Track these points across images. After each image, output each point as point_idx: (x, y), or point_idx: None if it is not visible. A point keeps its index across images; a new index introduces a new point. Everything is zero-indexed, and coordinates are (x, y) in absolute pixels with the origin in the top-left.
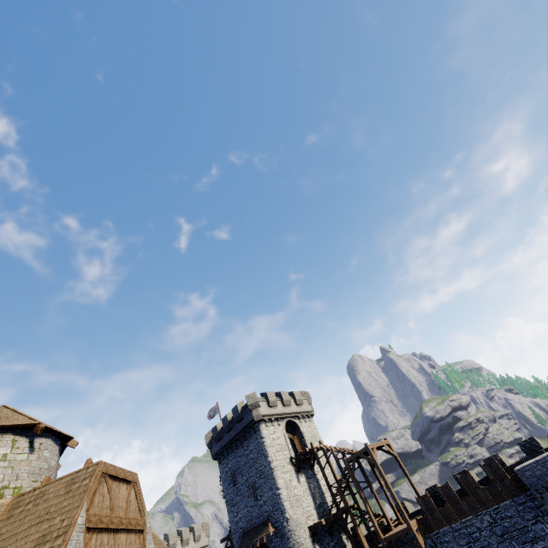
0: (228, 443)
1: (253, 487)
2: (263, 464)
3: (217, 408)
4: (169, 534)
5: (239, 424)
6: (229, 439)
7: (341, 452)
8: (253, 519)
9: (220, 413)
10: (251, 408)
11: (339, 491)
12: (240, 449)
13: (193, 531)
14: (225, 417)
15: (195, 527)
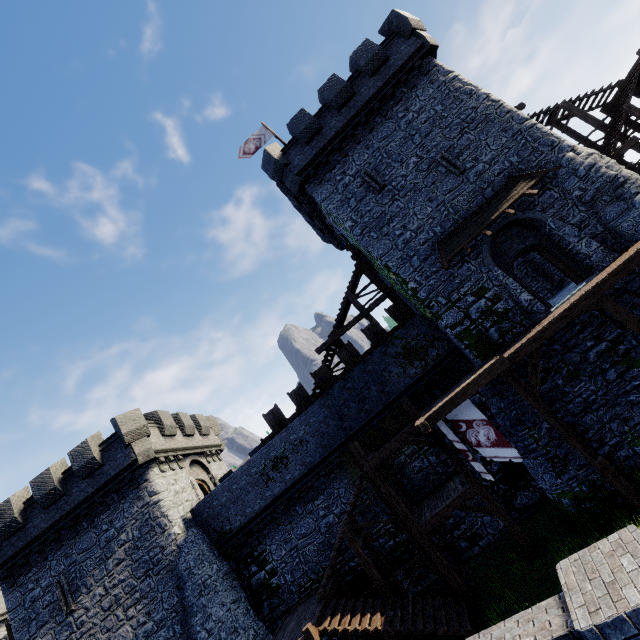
0: (344, 130)
1: (449, 156)
2: (467, 108)
3: (264, 131)
4: (158, 411)
5: (375, 77)
6: (348, 117)
7: (584, 96)
8: (459, 207)
9: (277, 137)
10: (414, 25)
11: (633, 107)
12: (382, 127)
13: (195, 421)
14: (332, 77)
15: (197, 416)
